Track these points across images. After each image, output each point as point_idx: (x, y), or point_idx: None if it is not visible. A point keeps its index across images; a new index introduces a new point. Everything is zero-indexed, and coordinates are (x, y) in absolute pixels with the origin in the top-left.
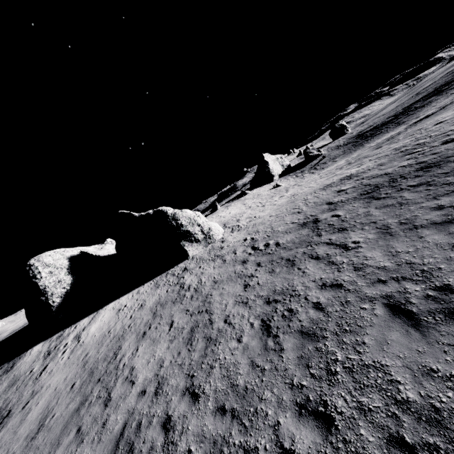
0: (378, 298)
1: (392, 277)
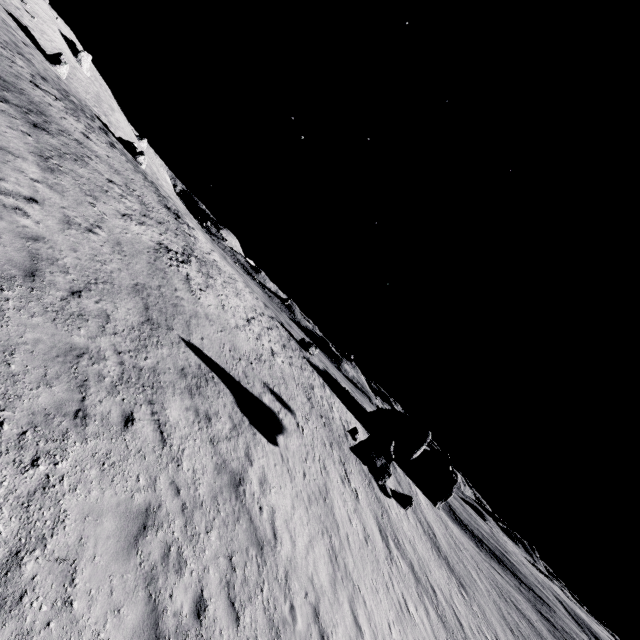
0: None
1: None
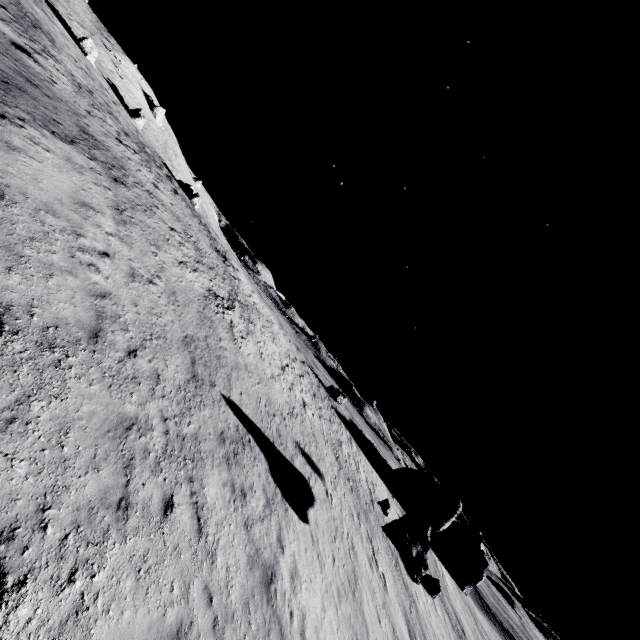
0: None
1: None
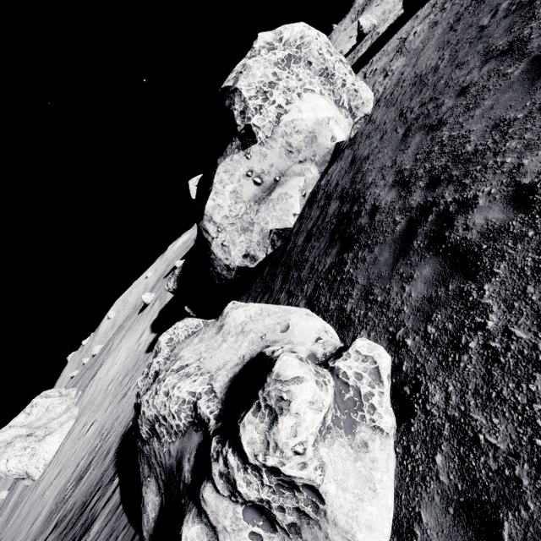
0: None
1: None
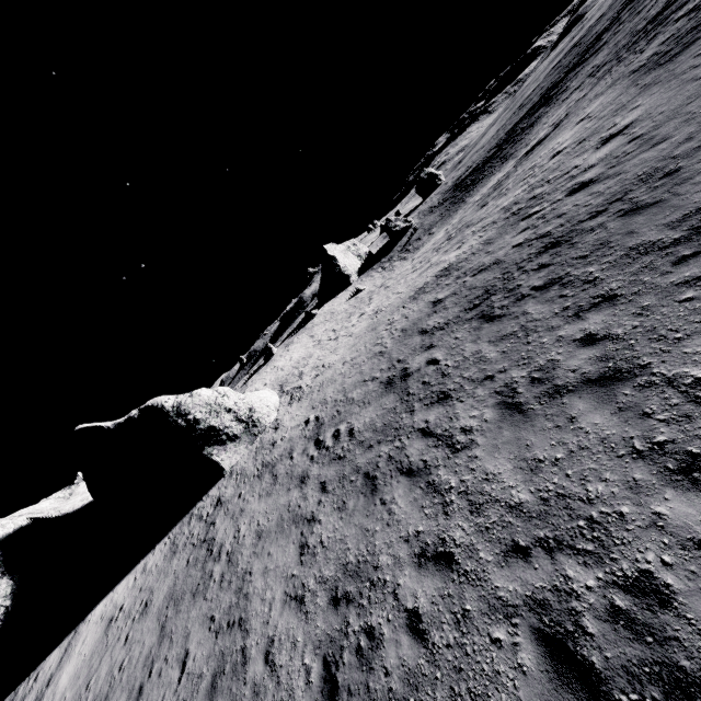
0: (520, 607)
1: (538, 537)
